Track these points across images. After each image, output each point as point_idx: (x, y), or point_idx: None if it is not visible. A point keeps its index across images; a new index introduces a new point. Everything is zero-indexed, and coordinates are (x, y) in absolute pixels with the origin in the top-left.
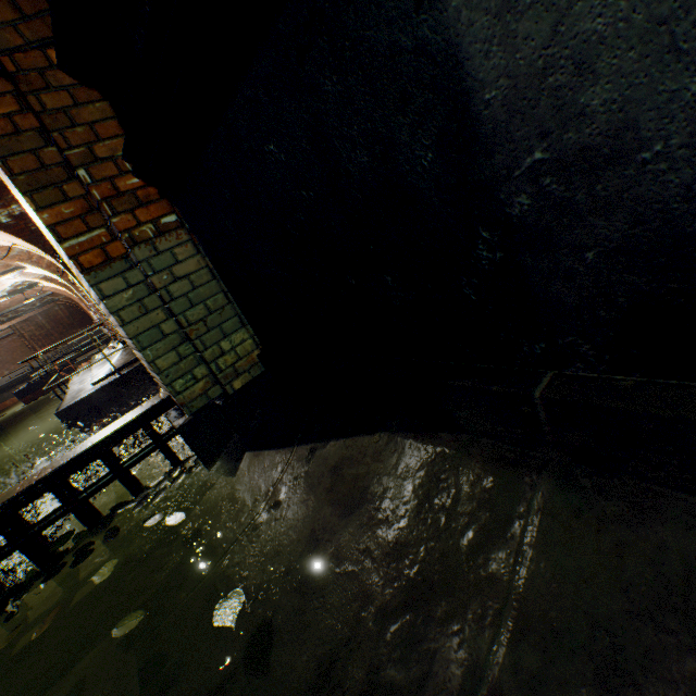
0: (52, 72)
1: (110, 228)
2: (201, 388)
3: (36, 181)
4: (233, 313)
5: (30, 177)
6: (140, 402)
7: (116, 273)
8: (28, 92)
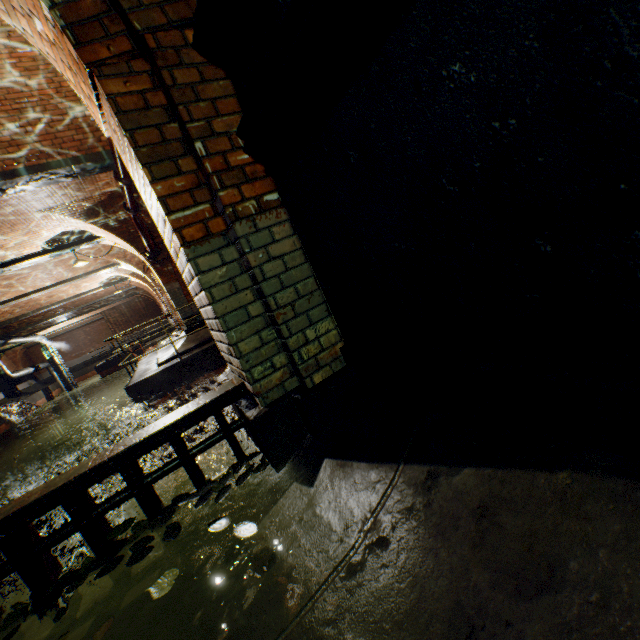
0: (186, 50)
1: (213, 204)
2: (278, 378)
3: (155, 153)
4: (320, 300)
5: (151, 150)
6: (194, 386)
7: (213, 249)
8: (163, 68)
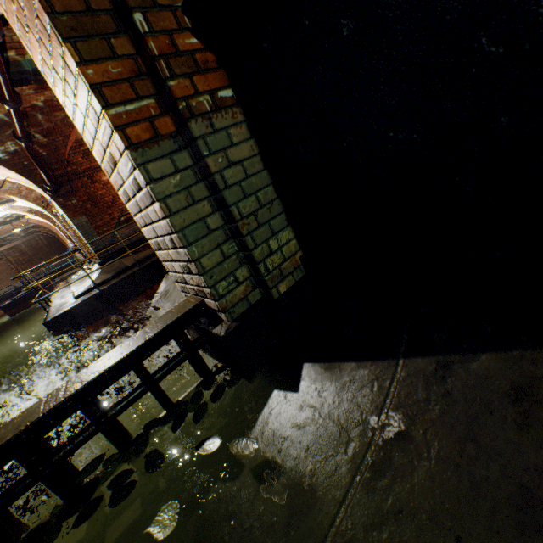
0: None
1: (158, 100)
2: (242, 292)
3: (80, 26)
4: (280, 209)
5: (73, 20)
6: (116, 314)
7: (164, 153)
8: None
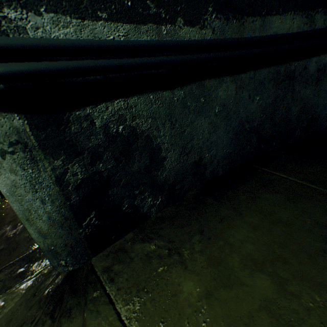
0: None
1: None
2: None
3: None
4: None
5: None
6: None
7: None
8: None
